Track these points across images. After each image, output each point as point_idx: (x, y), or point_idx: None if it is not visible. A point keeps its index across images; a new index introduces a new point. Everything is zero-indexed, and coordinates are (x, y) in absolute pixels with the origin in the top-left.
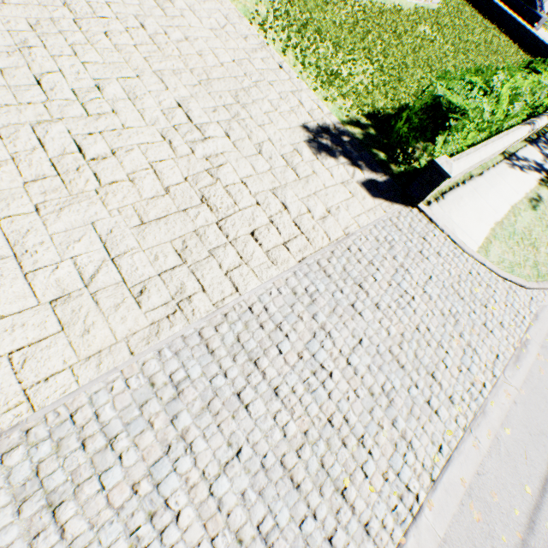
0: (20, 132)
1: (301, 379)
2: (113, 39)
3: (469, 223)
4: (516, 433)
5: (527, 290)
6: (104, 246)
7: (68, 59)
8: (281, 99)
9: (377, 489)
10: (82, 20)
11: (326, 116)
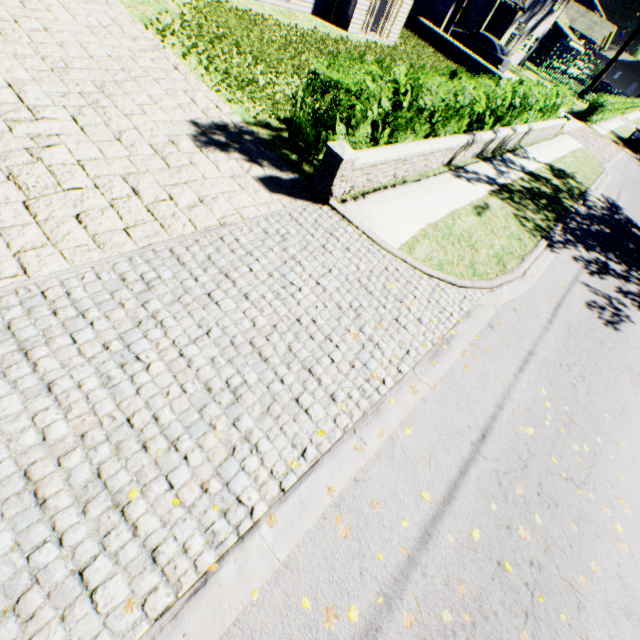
0: None
1: (99, 372)
2: None
3: (394, 222)
4: (421, 433)
5: (460, 289)
6: None
7: None
8: (167, 96)
9: (186, 503)
10: None
11: (227, 116)
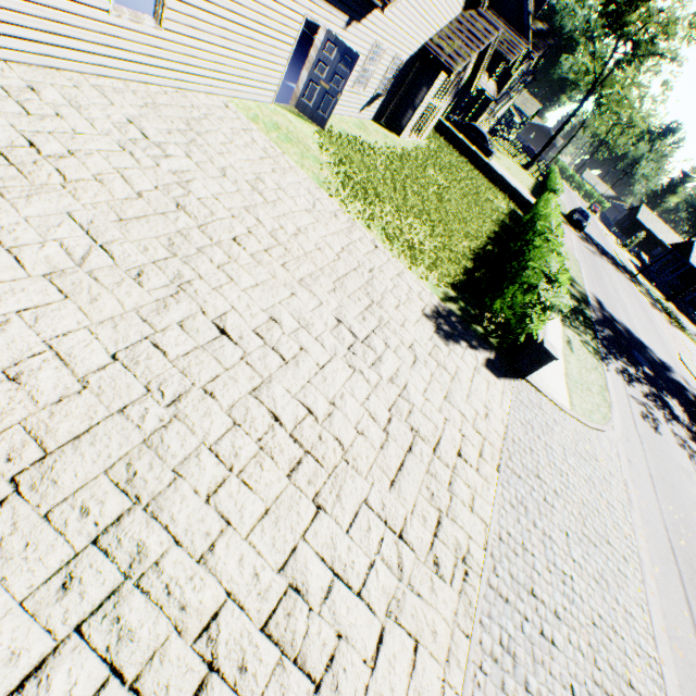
0: (247, 408)
1: (561, 593)
2: (245, 247)
3: (554, 381)
4: (659, 568)
5: (603, 433)
6: (385, 524)
7: (227, 288)
8: (396, 287)
9: (639, 667)
10: (206, 227)
11: (430, 297)
